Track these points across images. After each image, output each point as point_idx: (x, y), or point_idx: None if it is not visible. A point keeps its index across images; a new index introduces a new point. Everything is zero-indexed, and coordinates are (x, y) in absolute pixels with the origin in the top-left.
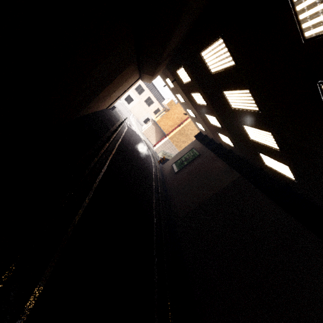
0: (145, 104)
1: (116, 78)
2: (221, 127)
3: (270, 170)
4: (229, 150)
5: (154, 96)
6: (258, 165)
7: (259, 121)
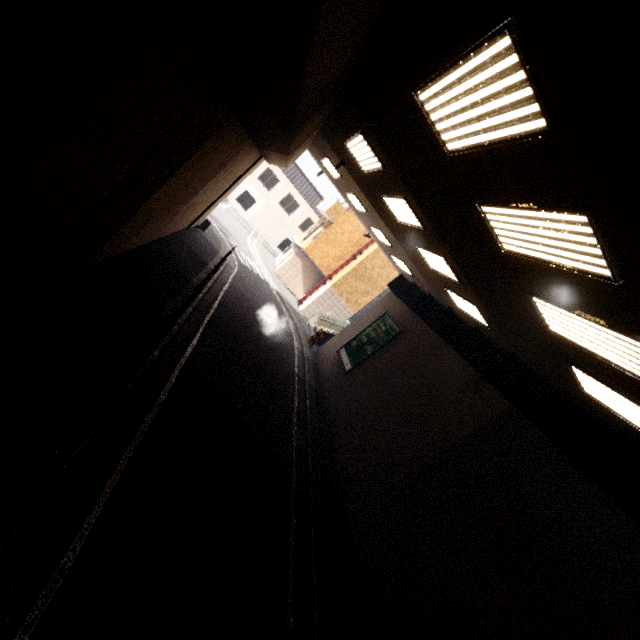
0: (280, 210)
1: (187, 166)
2: (459, 283)
3: (594, 404)
4: (473, 330)
5: (299, 193)
6: (556, 382)
7: (600, 302)
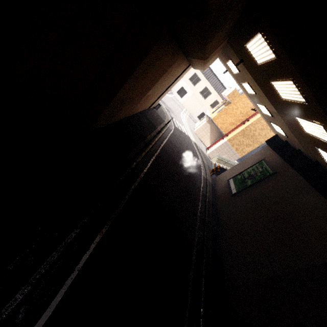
0: (200, 96)
1: (141, 71)
2: None
3: None
4: None
5: (212, 86)
6: None
7: None
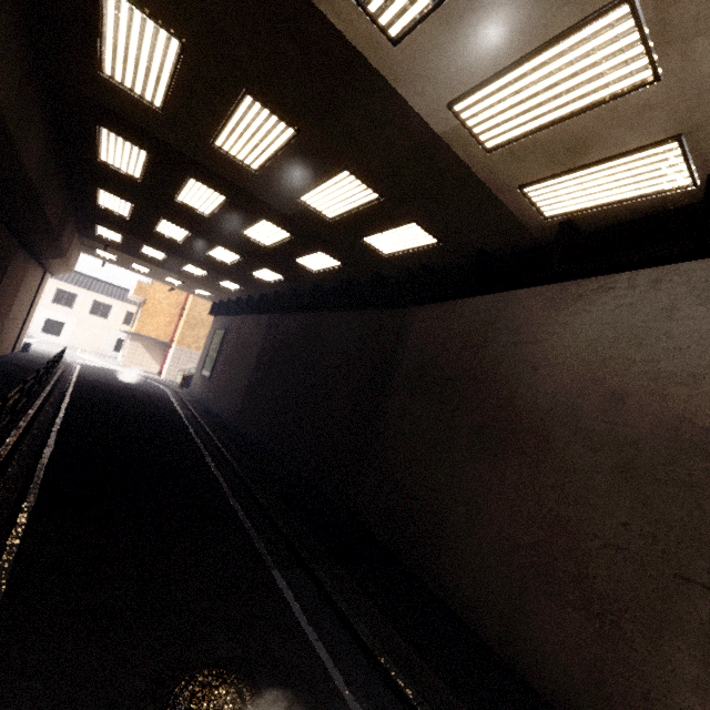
0: (95, 319)
1: (3, 282)
2: (208, 273)
3: (278, 286)
4: (248, 298)
5: (104, 295)
6: (272, 290)
7: (204, 242)
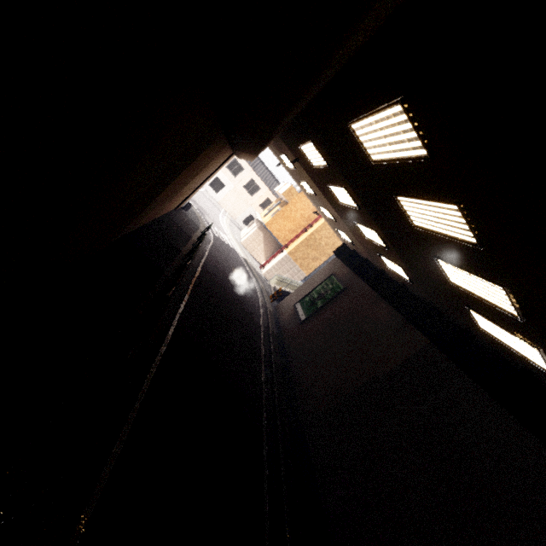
0: (244, 192)
1: (187, 168)
2: (387, 249)
3: (488, 338)
4: (401, 285)
5: (260, 178)
6: (462, 323)
7: (476, 261)
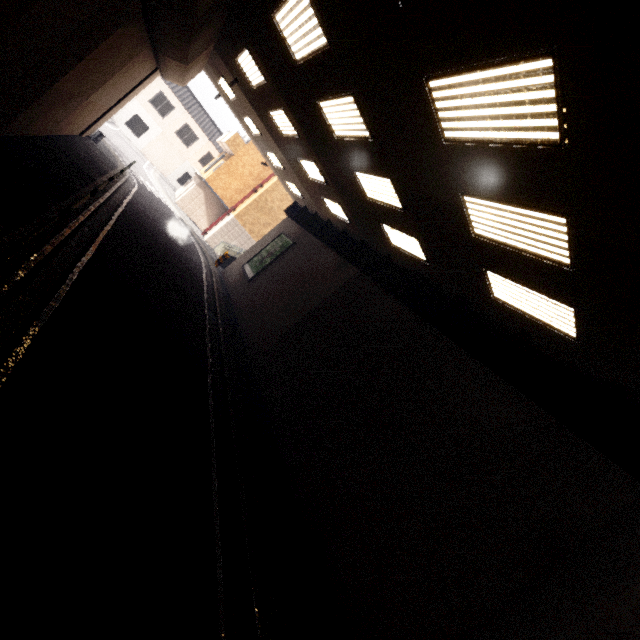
0: (177, 141)
1: (98, 52)
2: (326, 184)
3: (399, 255)
4: (343, 231)
5: (197, 124)
6: (384, 250)
7: (374, 160)
